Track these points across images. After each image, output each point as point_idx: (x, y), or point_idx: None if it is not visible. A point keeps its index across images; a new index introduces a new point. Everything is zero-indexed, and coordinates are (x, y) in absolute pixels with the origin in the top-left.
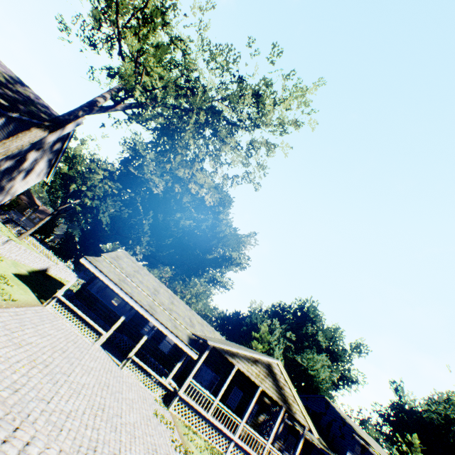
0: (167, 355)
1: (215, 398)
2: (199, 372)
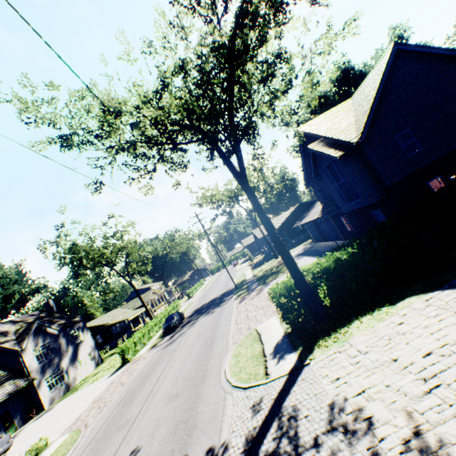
0: (133, 321)
1: (156, 307)
2: (141, 313)
